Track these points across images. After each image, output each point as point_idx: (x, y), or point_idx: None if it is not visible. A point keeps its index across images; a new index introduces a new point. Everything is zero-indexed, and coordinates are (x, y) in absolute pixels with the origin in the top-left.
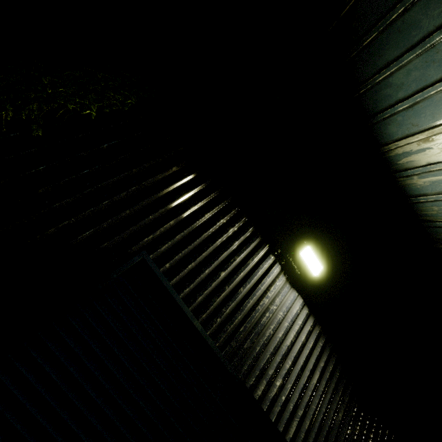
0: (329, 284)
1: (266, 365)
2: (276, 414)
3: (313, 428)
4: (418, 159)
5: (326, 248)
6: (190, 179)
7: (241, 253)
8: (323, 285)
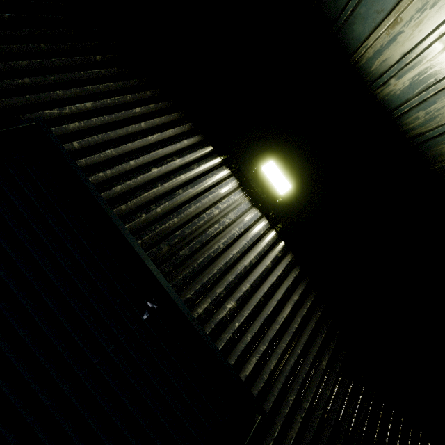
0: (305, 214)
1: (212, 281)
2: (225, 341)
3: (283, 370)
4: (391, 55)
5: (300, 178)
6: (118, 71)
7: (182, 156)
8: (296, 213)
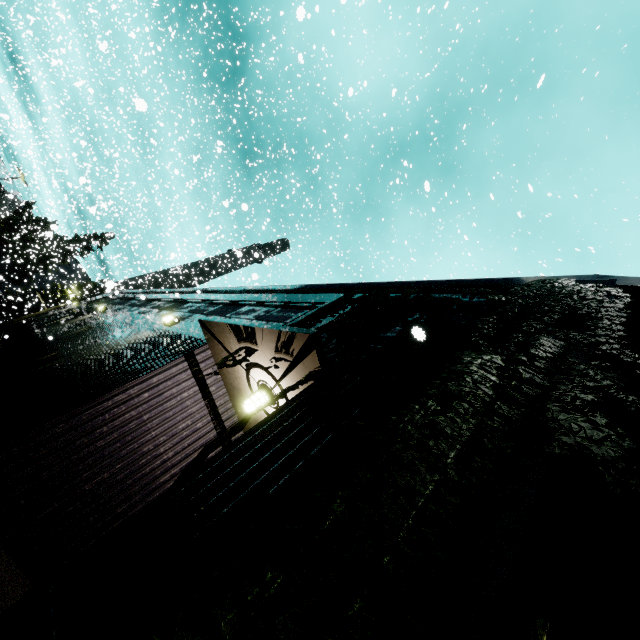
0: None
1: None
2: None
3: None
4: None
5: None
6: None
7: None
8: None
